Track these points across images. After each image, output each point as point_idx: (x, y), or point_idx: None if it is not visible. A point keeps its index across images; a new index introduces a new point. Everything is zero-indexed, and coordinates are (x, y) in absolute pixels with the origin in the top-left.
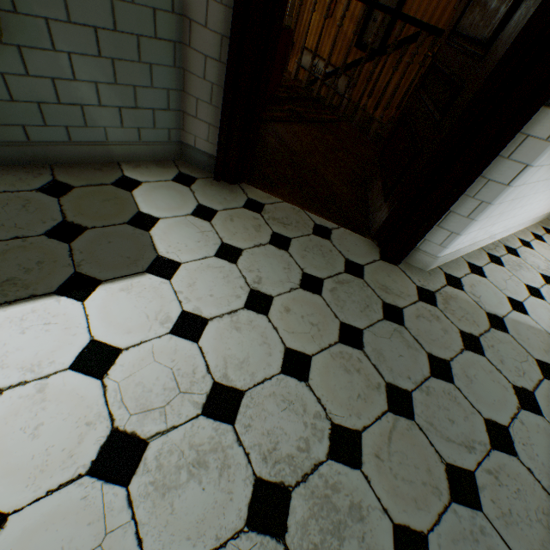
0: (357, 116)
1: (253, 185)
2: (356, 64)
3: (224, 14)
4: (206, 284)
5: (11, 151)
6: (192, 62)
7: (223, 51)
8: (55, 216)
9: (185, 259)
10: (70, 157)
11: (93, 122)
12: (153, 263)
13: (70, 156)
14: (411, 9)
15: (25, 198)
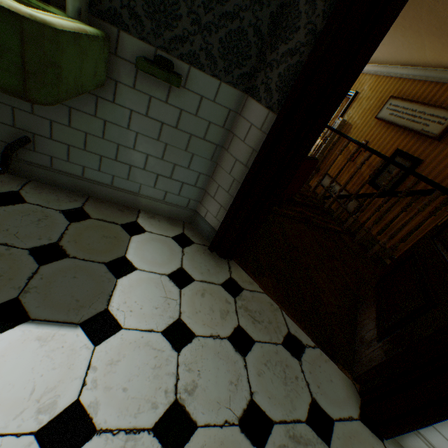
0: (359, 233)
1: (241, 265)
2: (367, 195)
3: (260, 136)
4: (130, 367)
5: (67, 179)
6: (225, 160)
7: (250, 159)
8: (54, 235)
9: (129, 324)
10: (106, 195)
11: (134, 178)
12: (95, 316)
13: (106, 195)
14: (422, 171)
15: (47, 213)
